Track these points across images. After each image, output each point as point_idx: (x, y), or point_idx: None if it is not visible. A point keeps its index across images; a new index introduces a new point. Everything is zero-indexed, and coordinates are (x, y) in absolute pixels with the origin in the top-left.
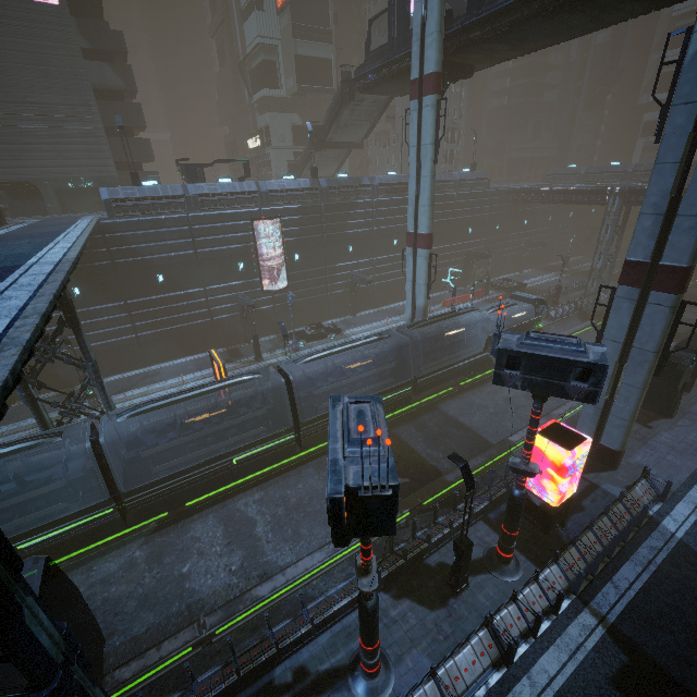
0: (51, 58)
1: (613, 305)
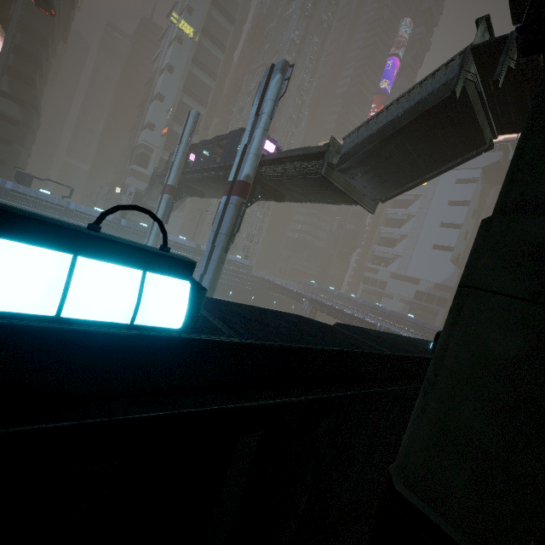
0: None
1: None
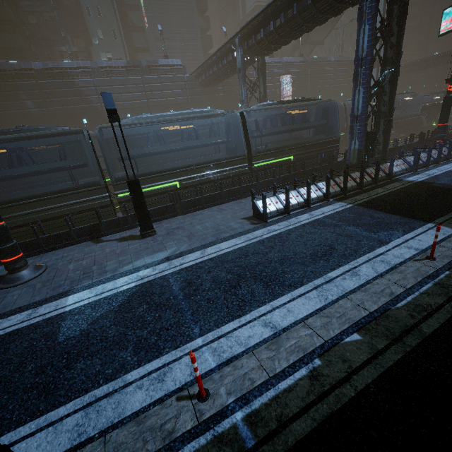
0: (185, 11)
1: None
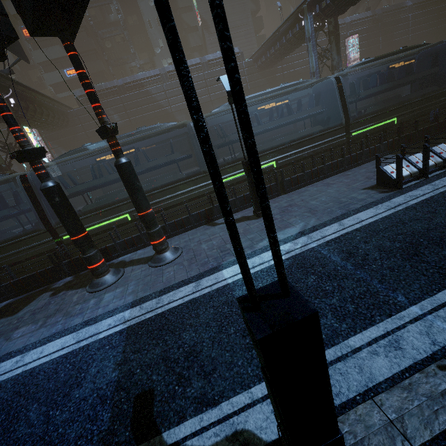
0: None
1: None
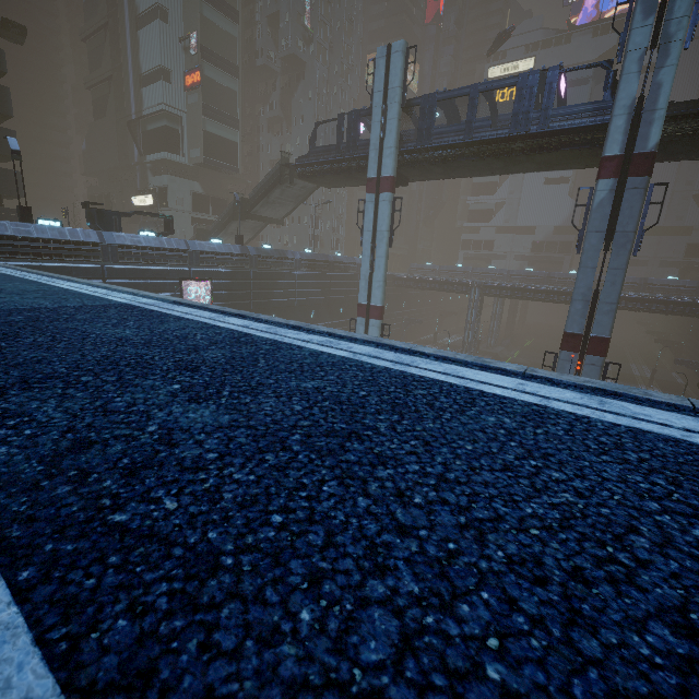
0: None
1: (559, 366)
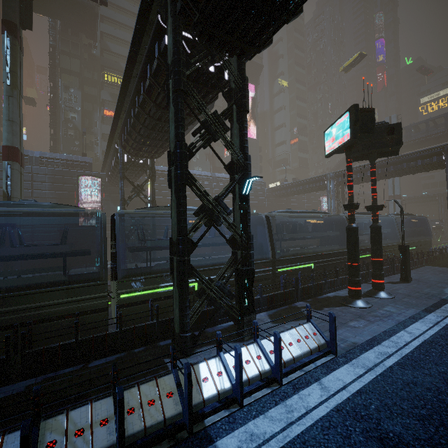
0: (252, 151)
1: None
